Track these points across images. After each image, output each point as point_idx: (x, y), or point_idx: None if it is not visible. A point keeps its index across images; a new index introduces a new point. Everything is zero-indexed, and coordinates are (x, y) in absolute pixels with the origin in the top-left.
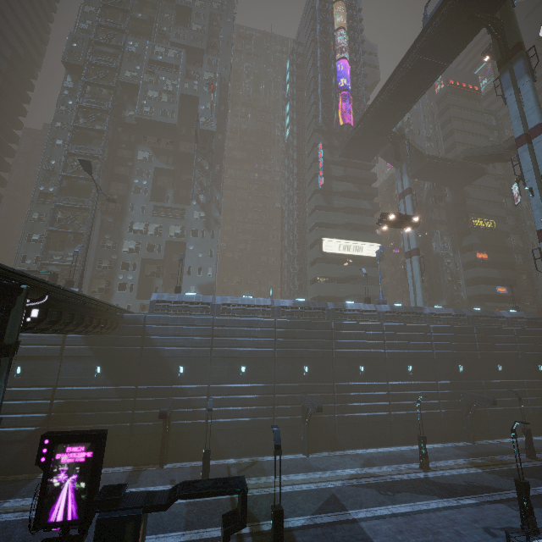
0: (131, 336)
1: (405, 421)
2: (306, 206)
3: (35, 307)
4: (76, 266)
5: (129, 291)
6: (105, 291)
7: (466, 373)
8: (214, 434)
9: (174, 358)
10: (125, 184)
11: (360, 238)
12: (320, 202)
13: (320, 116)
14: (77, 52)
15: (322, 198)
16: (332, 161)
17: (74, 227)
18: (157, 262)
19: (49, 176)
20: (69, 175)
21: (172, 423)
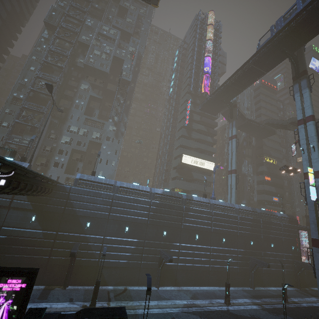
0: (59, 199)
1: (217, 271)
2: (175, 134)
3: (2, 178)
4: (29, 147)
5: (60, 168)
6: (44, 165)
7: (254, 246)
8: (102, 268)
9: (85, 217)
10: (70, 101)
11: (204, 157)
12: (184, 133)
13: (192, 85)
14: (54, 18)
15: (186, 131)
16: (194, 111)
17: (32, 122)
18: (81, 152)
19: (21, 88)
20: (35, 90)
21: (76, 259)
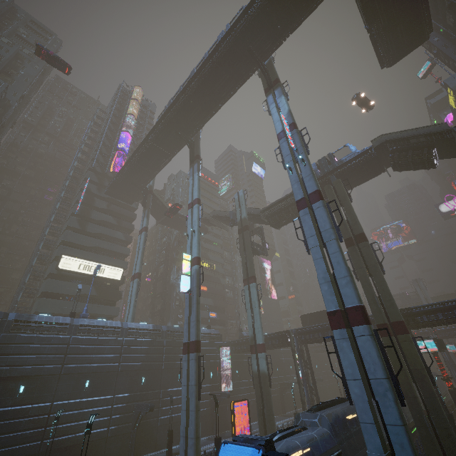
0: None
1: (60, 449)
2: (63, 226)
3: None
4: None
5: None
6: None
7: (148, 383)
8: None
9: None
10: None
11: (106, 261)
12: (73, 224)
13: (95, 160)
14: None
15: (77, 221)
16: (99, 195)
17: None
18: None
19: None
20: None
21: None
